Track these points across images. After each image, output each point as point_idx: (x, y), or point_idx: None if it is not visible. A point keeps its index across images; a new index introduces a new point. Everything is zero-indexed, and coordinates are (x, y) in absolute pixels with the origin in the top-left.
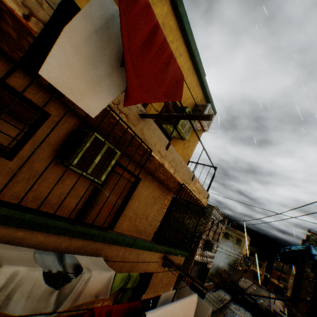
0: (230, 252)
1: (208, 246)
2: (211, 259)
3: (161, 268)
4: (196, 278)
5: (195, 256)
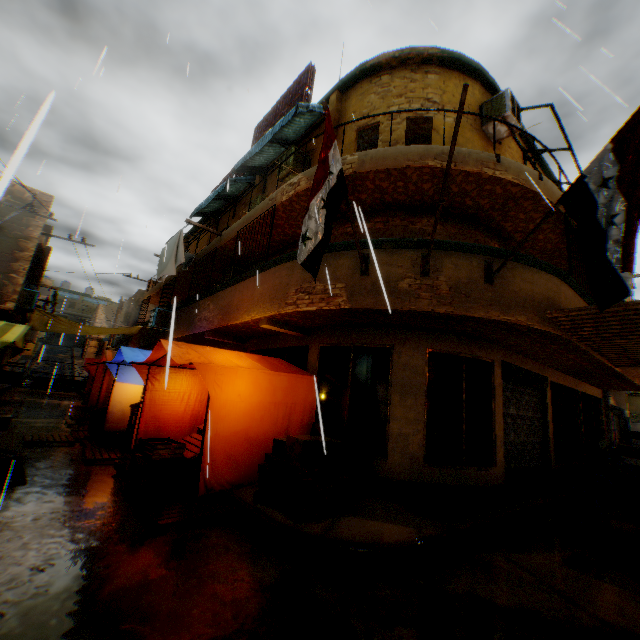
0: (633, 404)
1: None
2: (623, 405)
3: None
4: None
5: (607, 400)
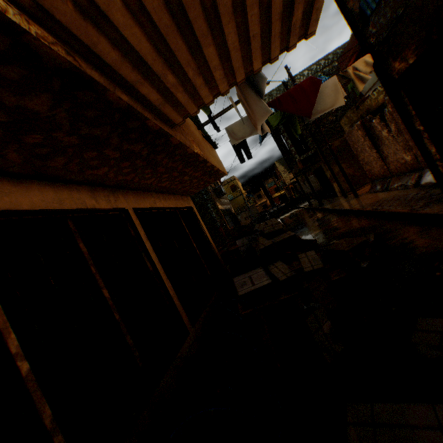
0: (236, 203)
1: (219, 193)
2: (230, 206)
3: (205, 142)
4: (230, 105)
5: (218, 207)
